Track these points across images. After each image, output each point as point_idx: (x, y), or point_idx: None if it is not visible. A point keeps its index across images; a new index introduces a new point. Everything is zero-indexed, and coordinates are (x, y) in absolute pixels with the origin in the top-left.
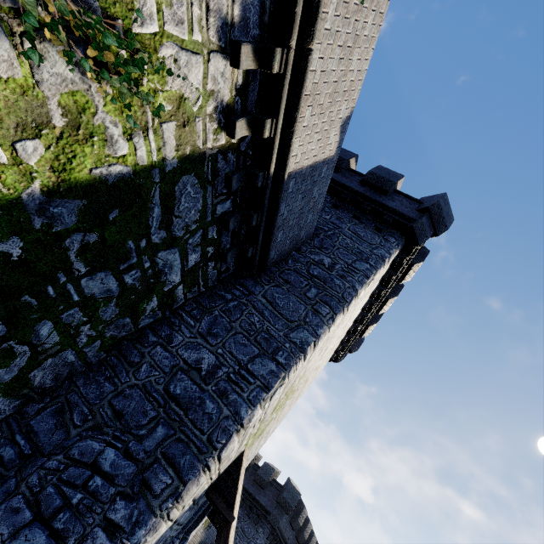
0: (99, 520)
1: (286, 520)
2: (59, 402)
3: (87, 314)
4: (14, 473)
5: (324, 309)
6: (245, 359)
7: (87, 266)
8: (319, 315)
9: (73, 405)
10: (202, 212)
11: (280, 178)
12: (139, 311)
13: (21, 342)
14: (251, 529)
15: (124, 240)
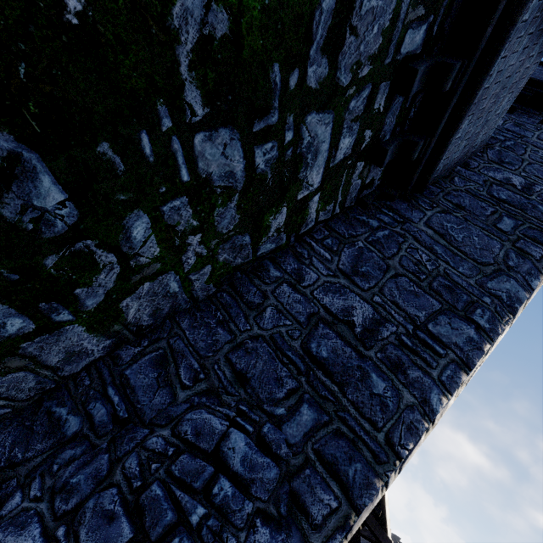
0: None
1: None
2: (160, 348)
3: (197, 215)
4: (107, 443)
5: (535, 250)
6: (420, 316)
7: (205, 103)
8: (529, 258)
9: (178, 354)
10: (385, 39)
11: None
12: (262, 227)
13: (104, 246)
14: None
15: (268, 56)
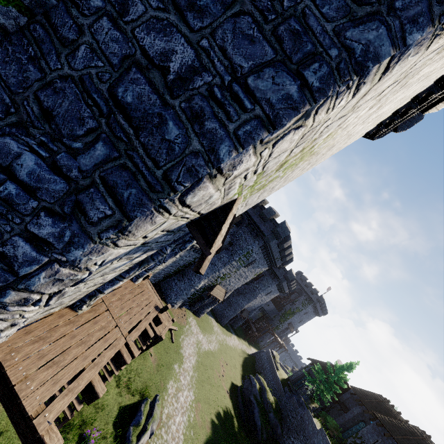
0: (19, 230)
1: (275, 242)
2: None
3: None
4: None
5: None
6: (245, 67)
7: None
8: None
9: None
10: None
11: None
12: None
13: None
14: (250, 240)
15: None
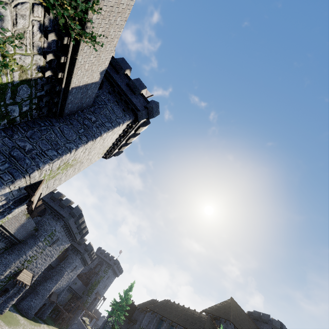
0: None
1: (73, 220)
2: None
3: None
4: None
5: (84, 138)
6: (45, 149)
7: None
8: (81, 140)
9: None
10: (30, 95)
11: (67, 89)
12: None
13: None
14: (53, 223)
15: None
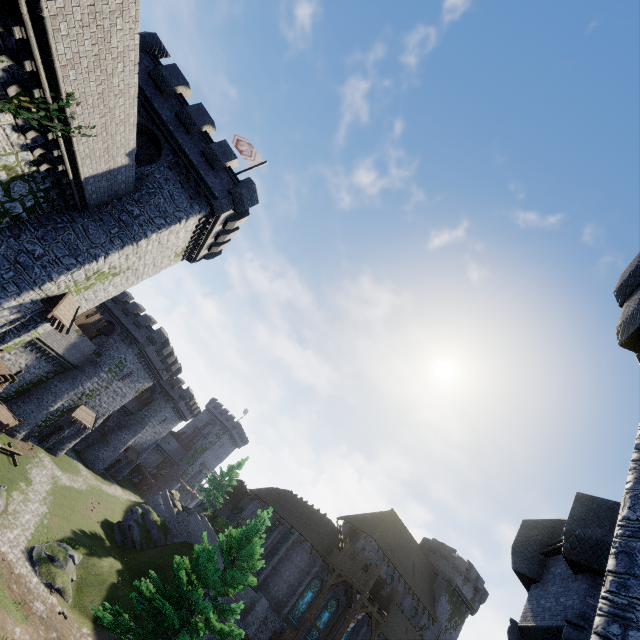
0: None
1: (153, 349)
2: None
3: None
4: None
5: (117, 242)
6: (60, 256)
7: None
8: (112, 244)
9: None
10: (30, 189)
11: (79, 180)
12: None
13: None
14: (123, 349)
15: None
